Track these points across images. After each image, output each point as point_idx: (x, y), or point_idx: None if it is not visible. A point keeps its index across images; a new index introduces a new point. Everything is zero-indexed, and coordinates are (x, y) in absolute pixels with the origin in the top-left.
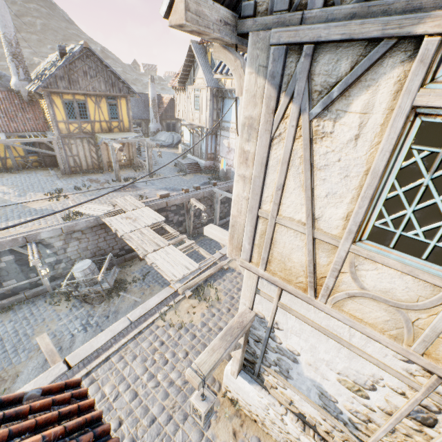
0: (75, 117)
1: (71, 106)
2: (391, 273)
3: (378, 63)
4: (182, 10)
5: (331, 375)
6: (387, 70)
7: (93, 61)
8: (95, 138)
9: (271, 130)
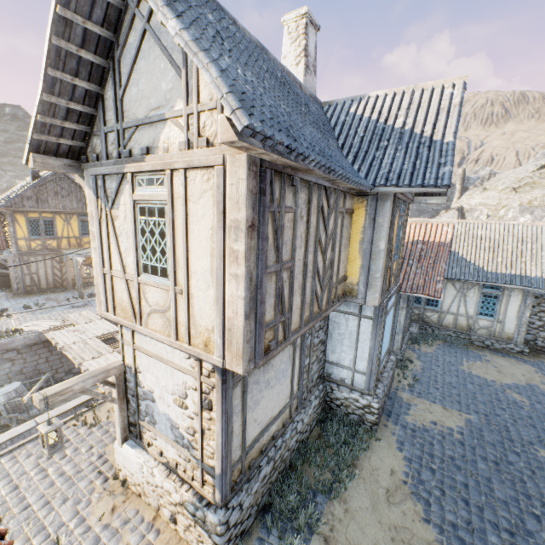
0: (39, 234)
1: (36, 223)
2: (155, 290)
3: (123, 183)
4: (33, 162)
5: (170, 399)
6: (125, 186)
7: (67, 183)
8: (61, 254)
9: (98, 217)
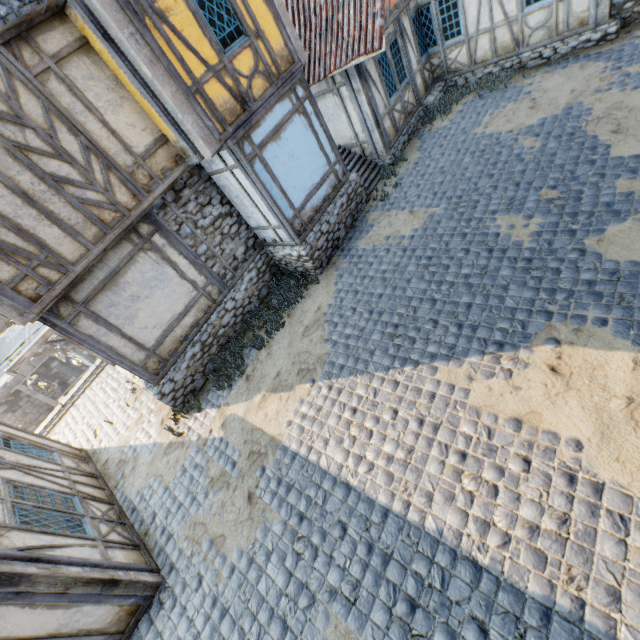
0: None
1: None
2: None
3: None
4: None
5: None
6: None
7: None
8: None
9: None
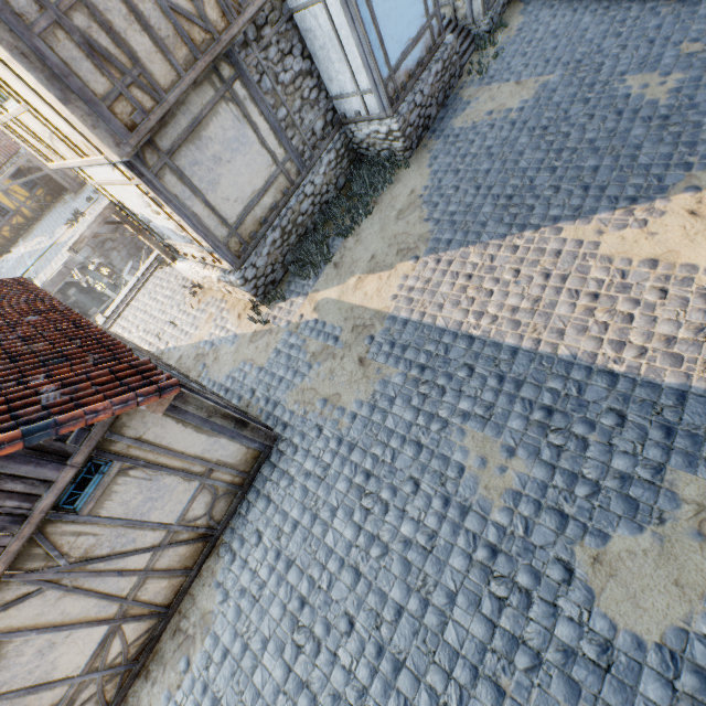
0: None
1: None
2: (27, 119)
3: None
4: None
5: (151, 213)
6: None
7: None
8: None
9: None
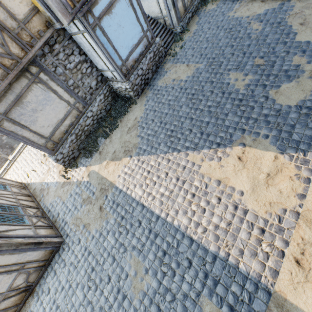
0: None
1: None
2: None
3: None
4: None
5: None
6: None
7: None
8: None
9: None
